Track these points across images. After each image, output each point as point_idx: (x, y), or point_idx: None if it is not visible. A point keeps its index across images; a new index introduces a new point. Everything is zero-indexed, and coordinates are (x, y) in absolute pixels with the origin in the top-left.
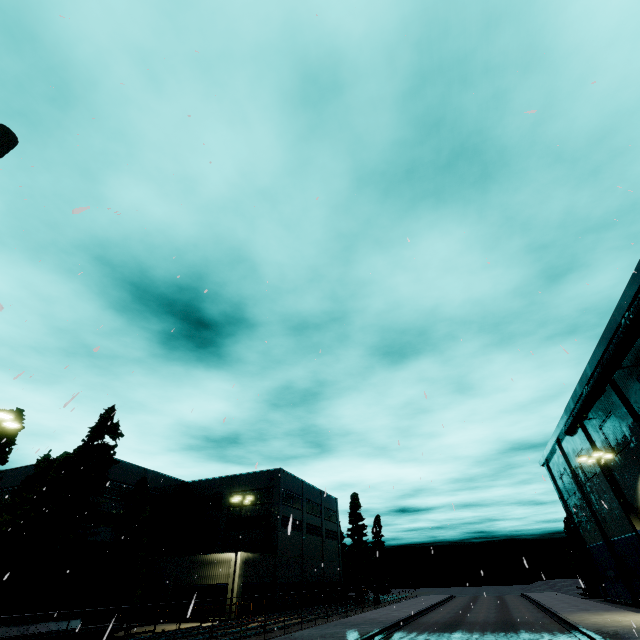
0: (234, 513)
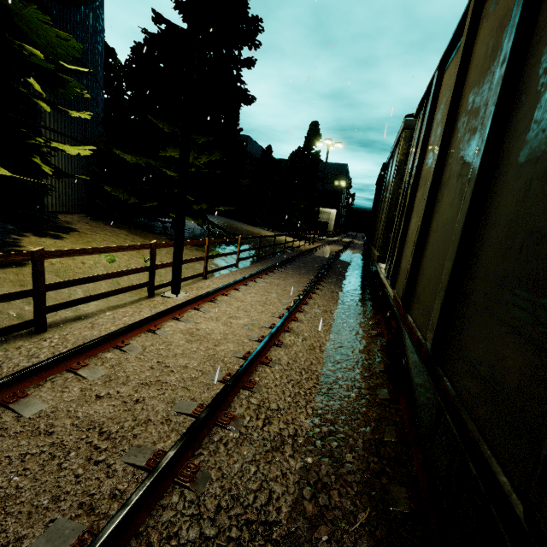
0: None
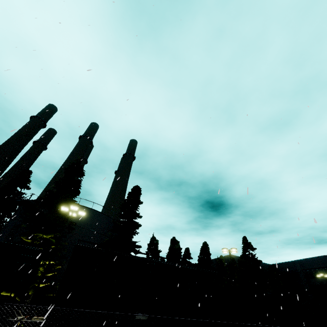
0: (311, 282)
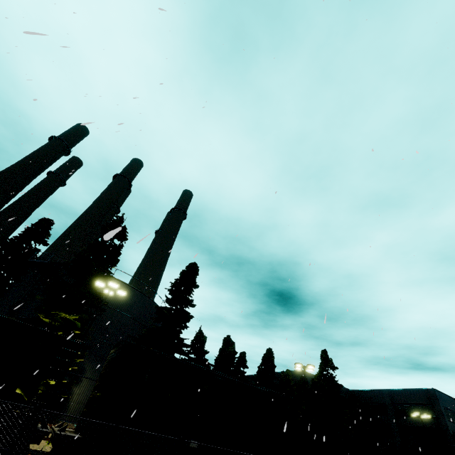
0: (402, 421)
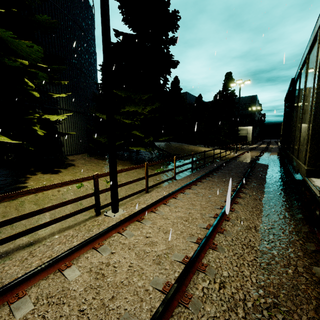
0: None
